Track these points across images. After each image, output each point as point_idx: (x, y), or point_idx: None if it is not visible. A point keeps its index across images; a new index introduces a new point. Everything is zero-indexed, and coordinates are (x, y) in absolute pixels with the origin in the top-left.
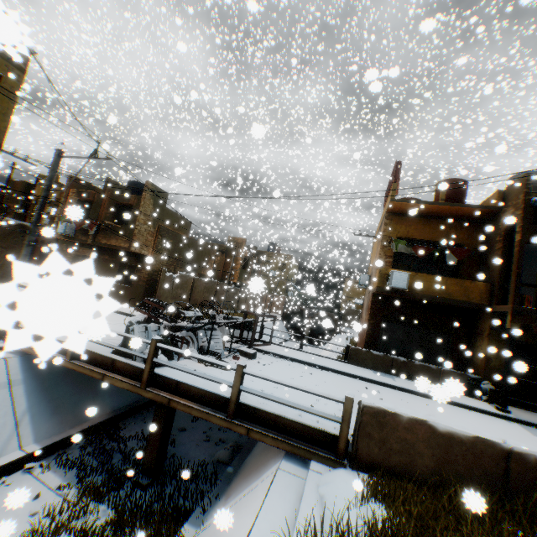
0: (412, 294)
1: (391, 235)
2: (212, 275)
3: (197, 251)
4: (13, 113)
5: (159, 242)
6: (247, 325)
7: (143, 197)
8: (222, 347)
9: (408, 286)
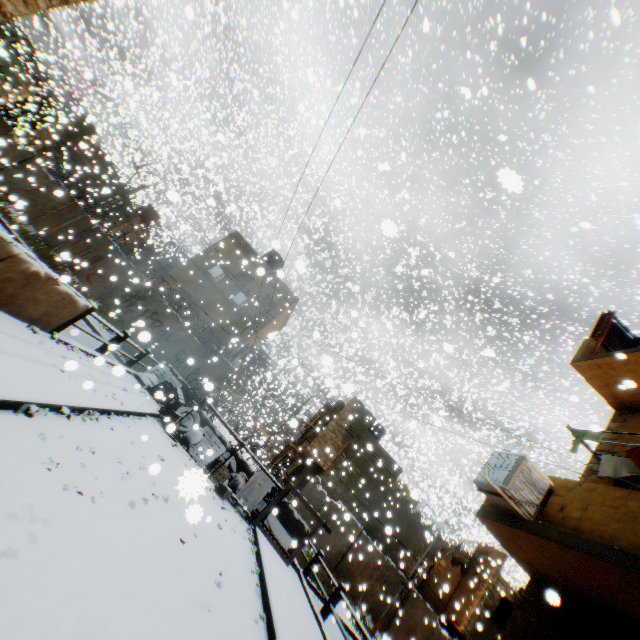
0: (539, 526)
1: (613, 449)
2: (421, 584)
3: (399, 515)
4: (272, 320)
5: (340, 460)
6: (297, 528)
7: (344, 408)
8: (210, 460)
9: (545, 511)
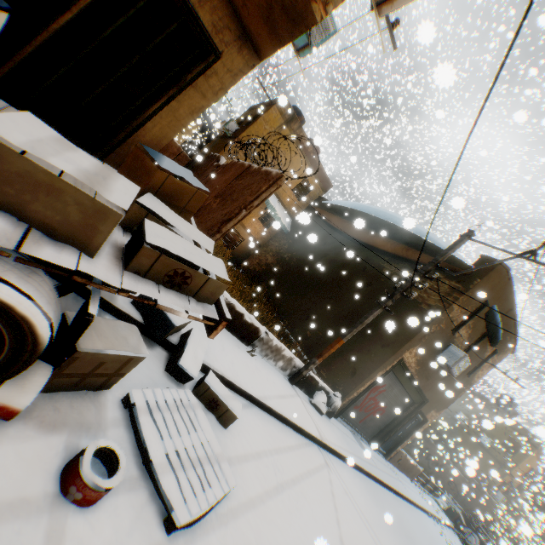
0: None
1: None
2: None
3: None
4: (520, 460)
5: None
6: None
7: None
8: None
9: None
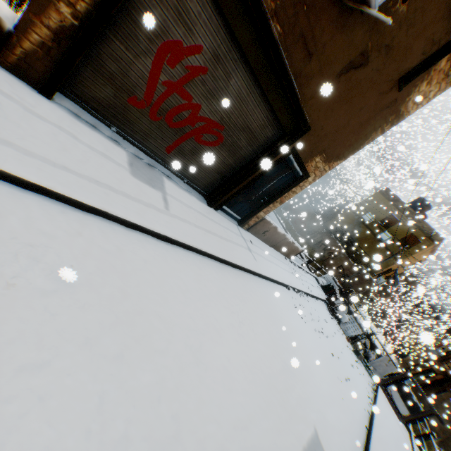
0: None
1: None
2: None
3: None
4: (413, 253)
5: None
6: (413, 406)
7: None
8: (352, 334)
9: None
